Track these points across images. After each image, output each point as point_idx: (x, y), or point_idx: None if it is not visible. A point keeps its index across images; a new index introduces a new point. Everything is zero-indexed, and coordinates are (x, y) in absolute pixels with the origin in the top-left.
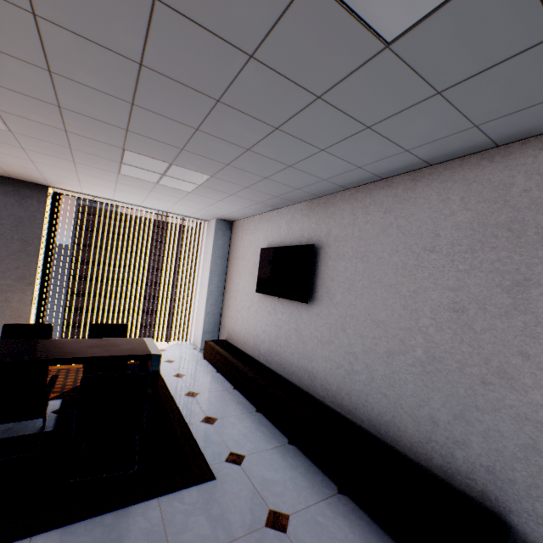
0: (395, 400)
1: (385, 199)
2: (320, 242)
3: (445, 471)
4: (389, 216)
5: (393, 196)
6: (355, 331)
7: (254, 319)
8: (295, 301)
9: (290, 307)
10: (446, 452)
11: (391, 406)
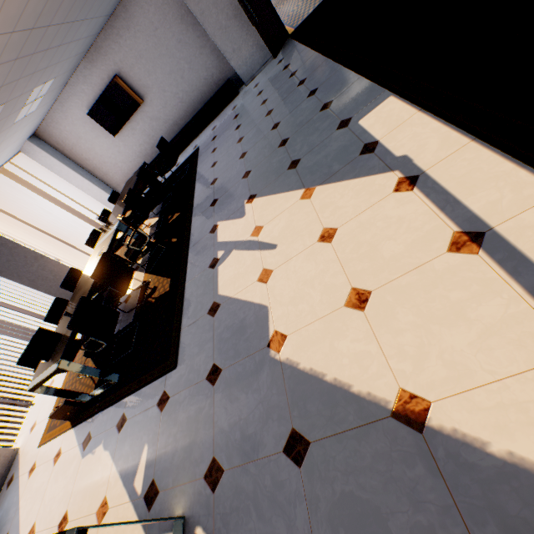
0: (197, 88)
1: (122, 24)
2: (116, 72)
3: (218, 87)
4: (132, 30)
5: (124, 20)
6: (168, 86)
7: (129, 151)
8: (137, 111)
9: (138, 116)
10: (214, 82)
11: (198, 92)
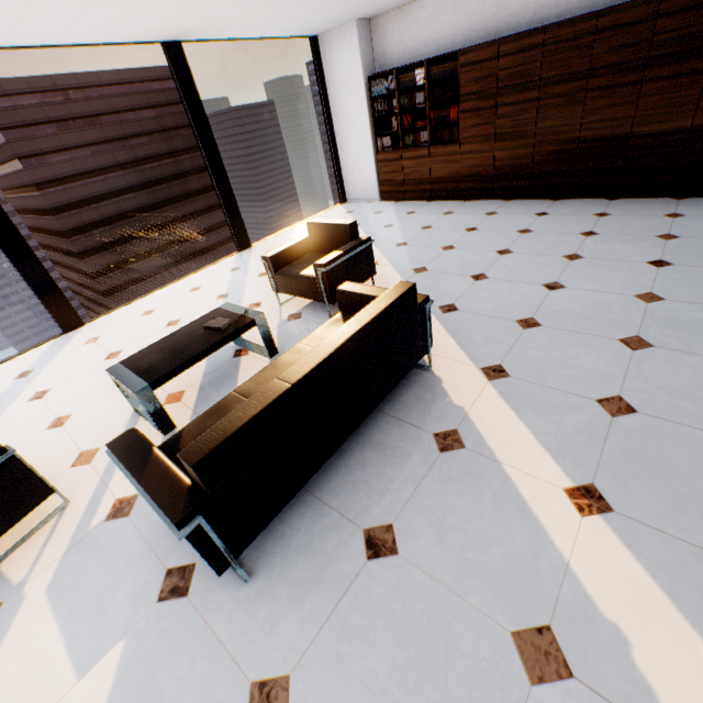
0: None
1: None
2: None
3: None
4: None
5: None
6: None
7: None
8: None
9: None
10: None
11: None
